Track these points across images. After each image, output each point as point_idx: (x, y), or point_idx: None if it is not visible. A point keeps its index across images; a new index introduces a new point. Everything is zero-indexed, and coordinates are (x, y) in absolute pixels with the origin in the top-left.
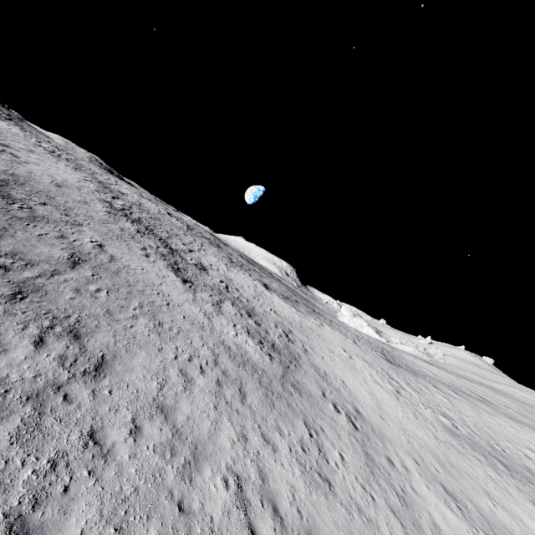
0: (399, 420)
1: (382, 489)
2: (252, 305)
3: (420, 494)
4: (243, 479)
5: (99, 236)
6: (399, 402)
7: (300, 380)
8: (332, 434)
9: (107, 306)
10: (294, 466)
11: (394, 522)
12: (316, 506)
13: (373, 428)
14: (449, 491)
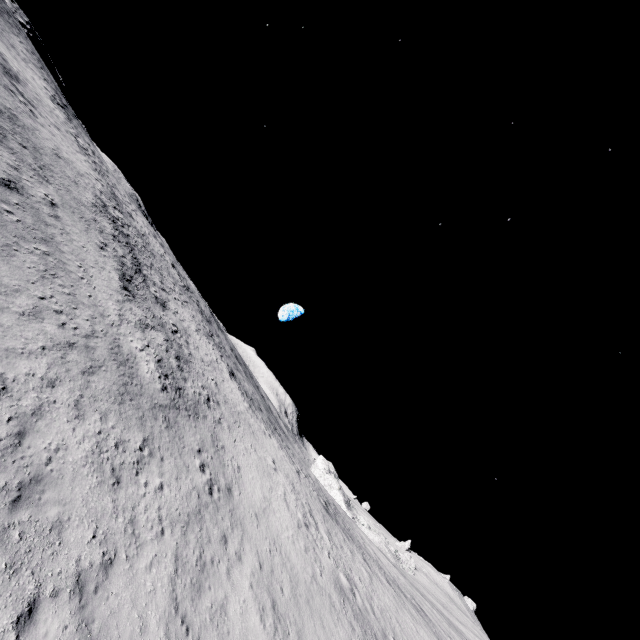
0: (279, 535)
1: (185, 538)
2: (191, 359)
3: (234, 581)
4: (10, 394)
5: (60, 200)
6: (298, 529)
7: (181, 424)
8: (171, 470)
9: (6, 223)
10: (89, 441)
11: (169, 563)
12: (78, 475)
13: (234, 510)
14: (278, 610)
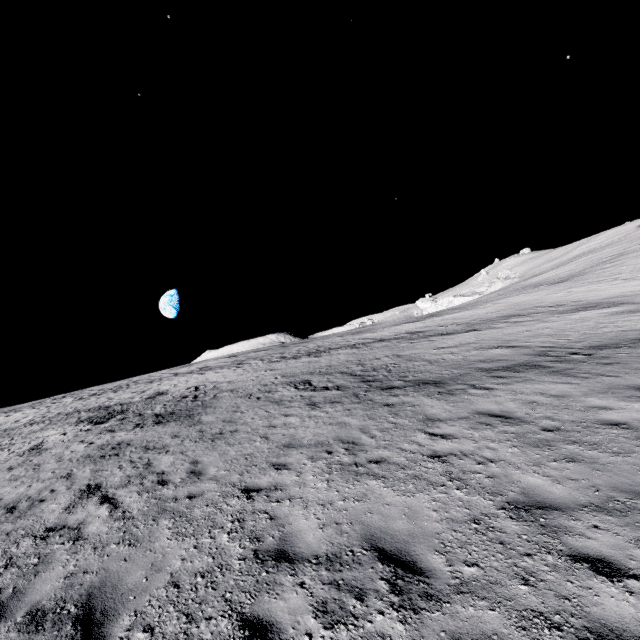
0: None
1: None
2: (490, 317)
3: None
4: None
5: (412, 350)
6: None
7: None
8: None
9: (592, 336)
10: None
11: None
12: None
13: None
14: None
